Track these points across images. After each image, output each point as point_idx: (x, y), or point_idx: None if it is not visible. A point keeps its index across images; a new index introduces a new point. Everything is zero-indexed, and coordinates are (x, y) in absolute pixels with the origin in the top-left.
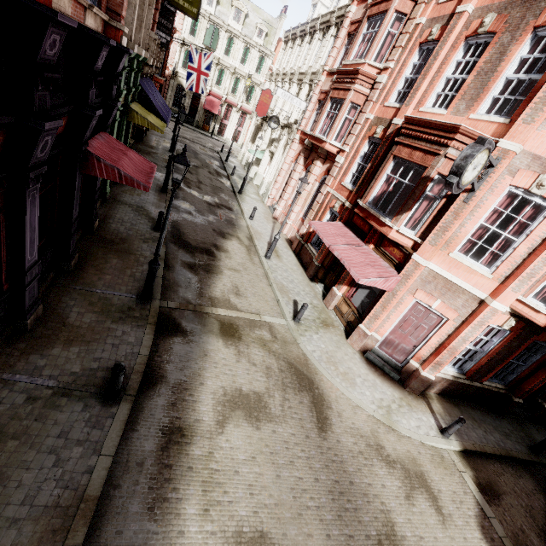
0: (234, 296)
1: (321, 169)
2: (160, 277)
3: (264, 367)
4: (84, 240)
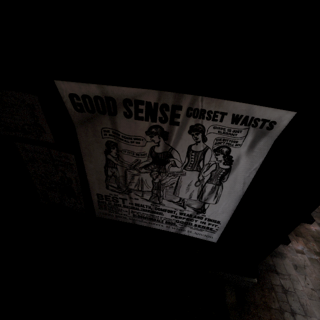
0: None
1: None
2: None
3: None
4: None
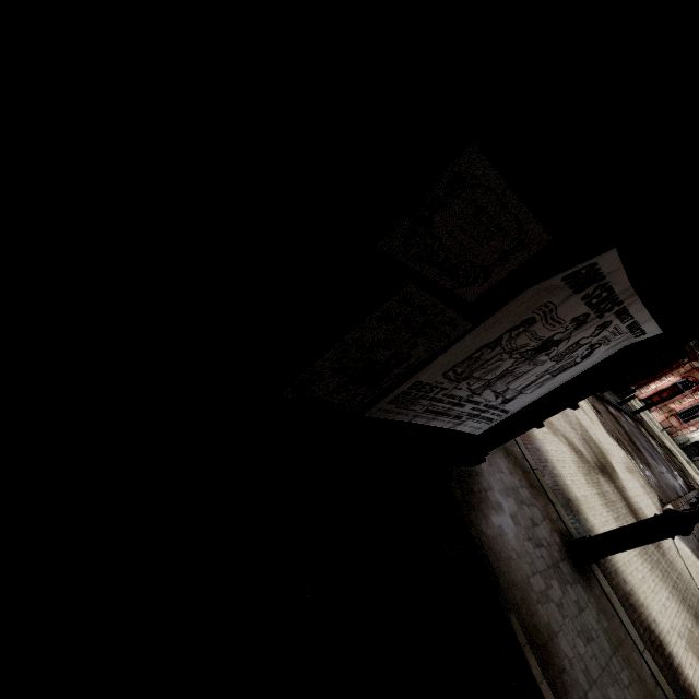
0: None
1: None
2: None
3: None
4: None
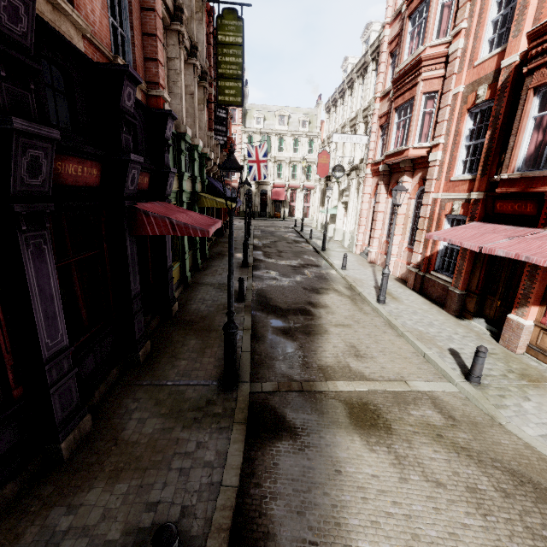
0: (353, 359)
1: (411, 184)
2: (248, 351)
3: (463, 487)
4: (162, 326)
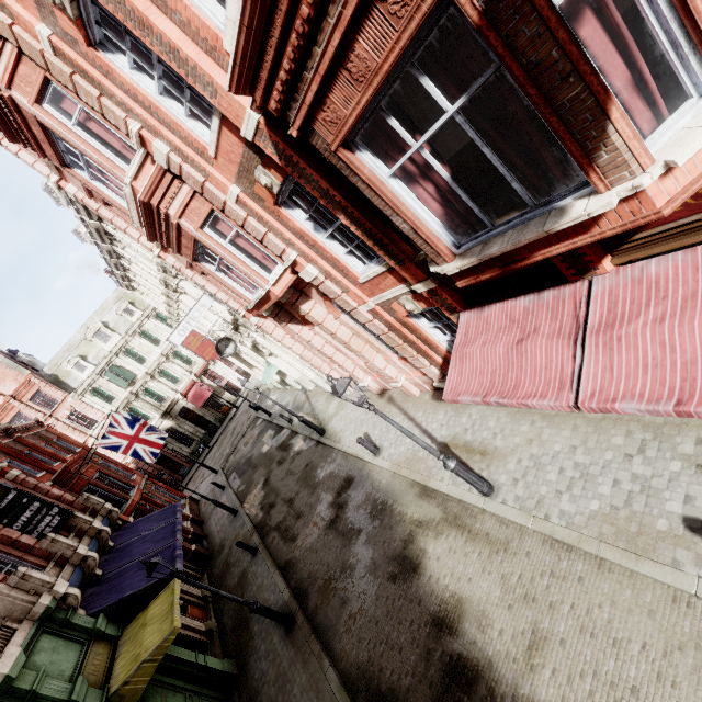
0: None
1: (317, 304)
2: None
3: None
4: None
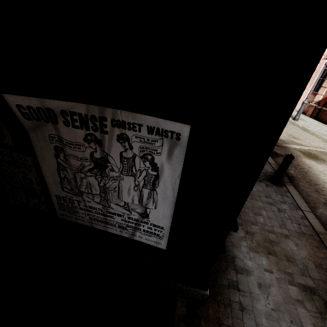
0: (294, 139)
1: None
2: None
3: None
4: None
